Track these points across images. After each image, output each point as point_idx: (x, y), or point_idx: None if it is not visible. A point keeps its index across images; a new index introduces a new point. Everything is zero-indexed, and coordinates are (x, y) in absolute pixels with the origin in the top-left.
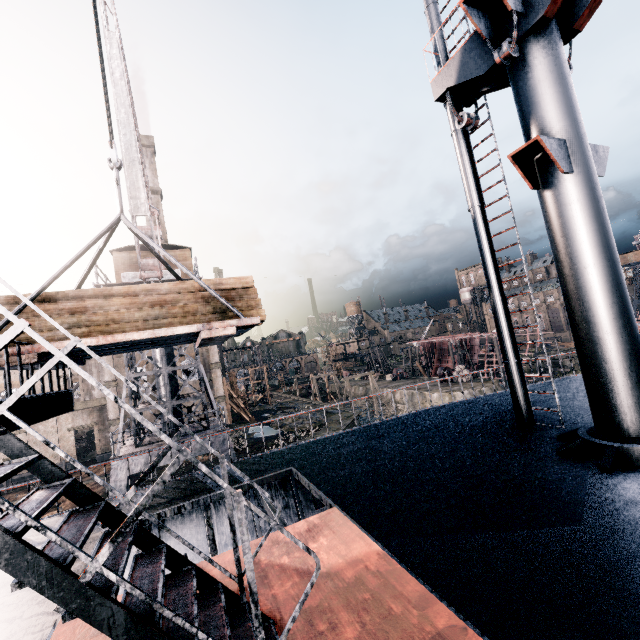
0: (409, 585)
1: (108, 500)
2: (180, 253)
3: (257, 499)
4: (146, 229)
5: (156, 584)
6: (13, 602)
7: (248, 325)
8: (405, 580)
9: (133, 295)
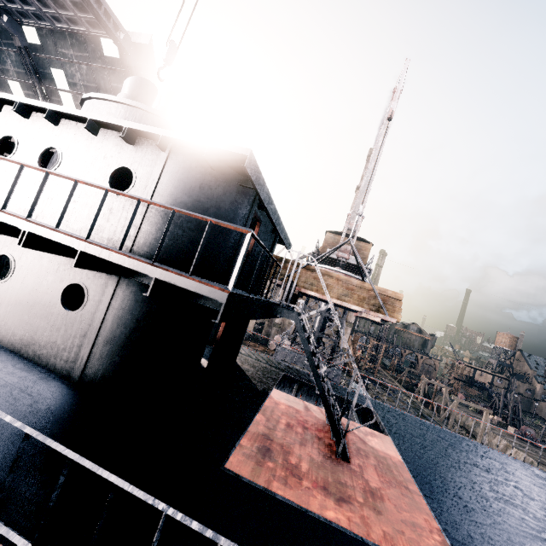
0: (406, 474)
1: (283, 363)
2: (364, 245)
3: (345, 414)
4: (351, 224)
5: (324, 389)
6: (259, 374)
7: (388, 321)
8: (405, 472)
9: (339, 280)
